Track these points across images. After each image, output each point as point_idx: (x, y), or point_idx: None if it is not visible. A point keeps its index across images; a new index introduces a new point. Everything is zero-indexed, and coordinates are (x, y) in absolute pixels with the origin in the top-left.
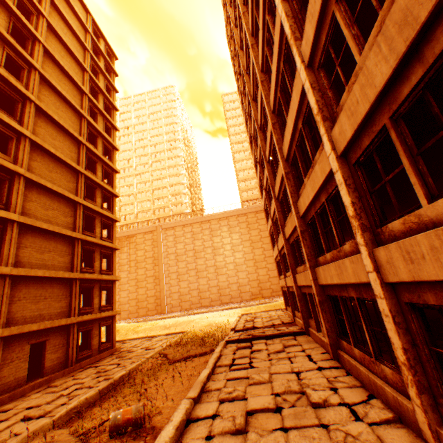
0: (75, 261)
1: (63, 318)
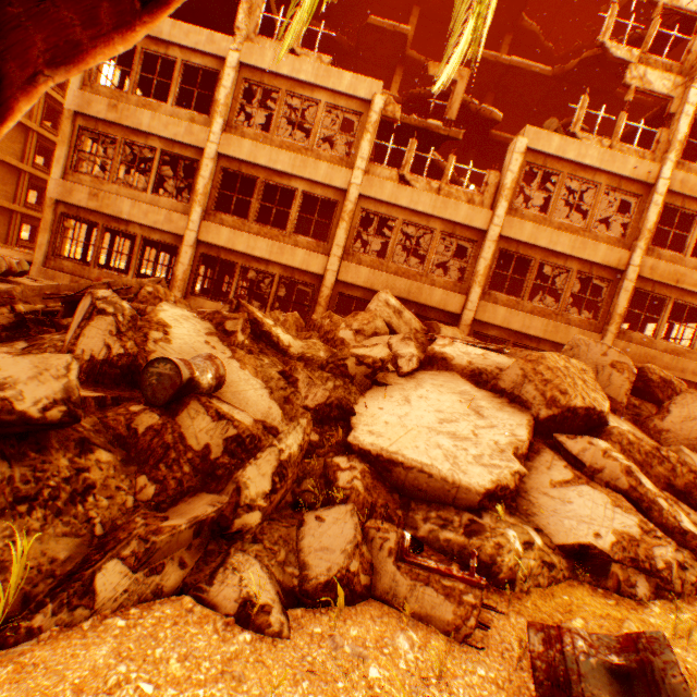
0: (28, 153)
1: (7, 202)
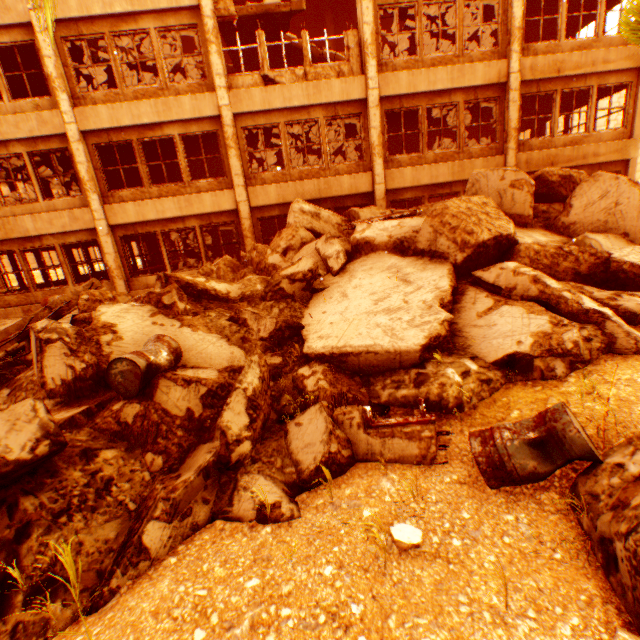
0: None
1: None
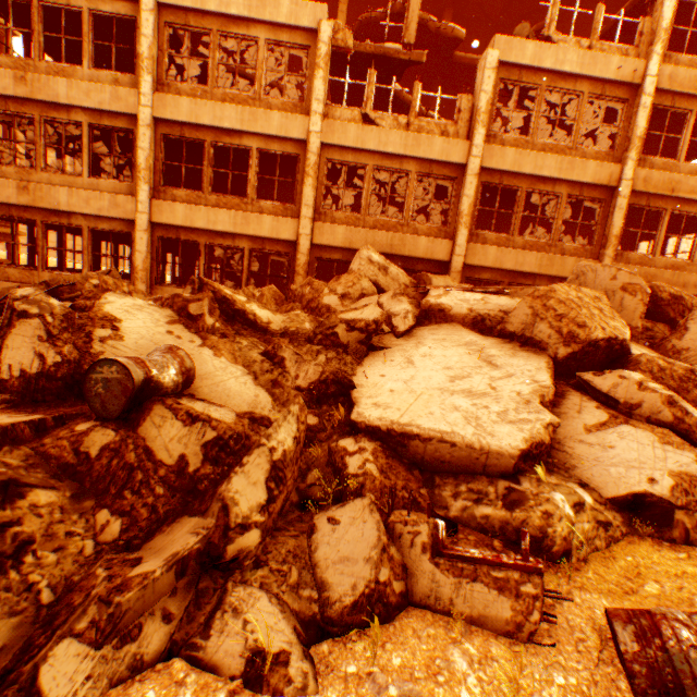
0: None
1: None
